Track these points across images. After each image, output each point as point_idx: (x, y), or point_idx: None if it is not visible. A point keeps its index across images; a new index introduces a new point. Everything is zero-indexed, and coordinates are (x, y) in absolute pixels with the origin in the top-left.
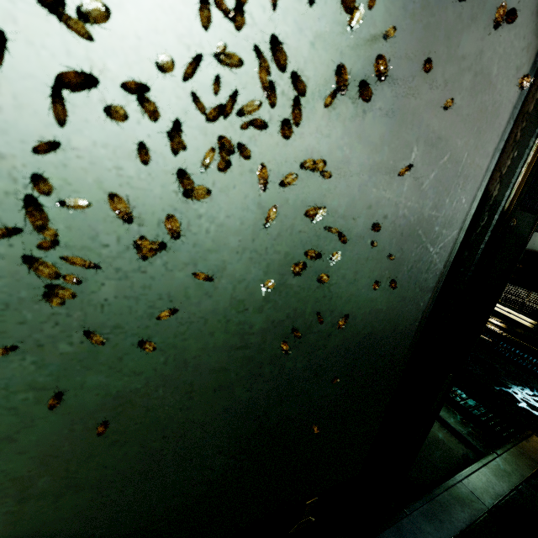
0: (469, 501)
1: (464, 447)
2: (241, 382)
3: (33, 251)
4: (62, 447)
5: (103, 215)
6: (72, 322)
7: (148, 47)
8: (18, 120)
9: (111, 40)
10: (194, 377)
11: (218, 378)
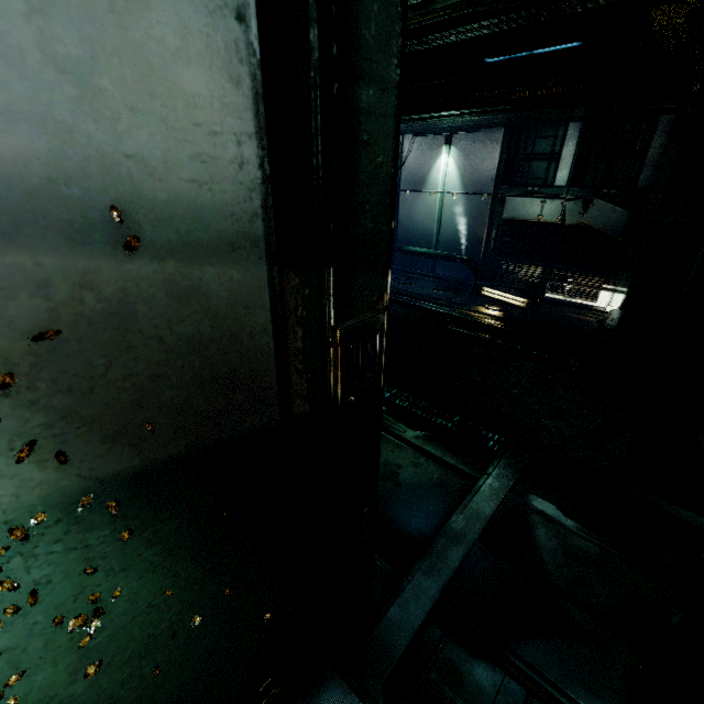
0: (463, 537)
1: (462, 480)
2: None
3: None
4: None
5: None
6: None
7: None
8: None
9: None
10: None
11: None
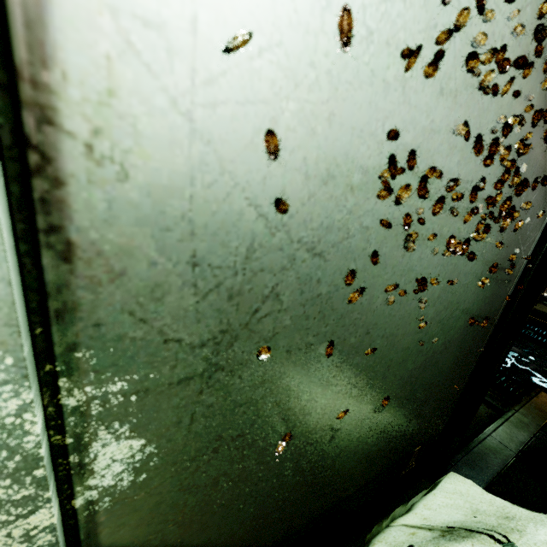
0: (499, 449)
1: (486, 407)
2: (412, 356)
3: (360, 281)
4: (330, 407)
5: (391, 255)
6: (360, 323)
7: (436, 154)
8: (380, 207)
9: (424, 155)
10: (394, 355)
11: (403, 355)
